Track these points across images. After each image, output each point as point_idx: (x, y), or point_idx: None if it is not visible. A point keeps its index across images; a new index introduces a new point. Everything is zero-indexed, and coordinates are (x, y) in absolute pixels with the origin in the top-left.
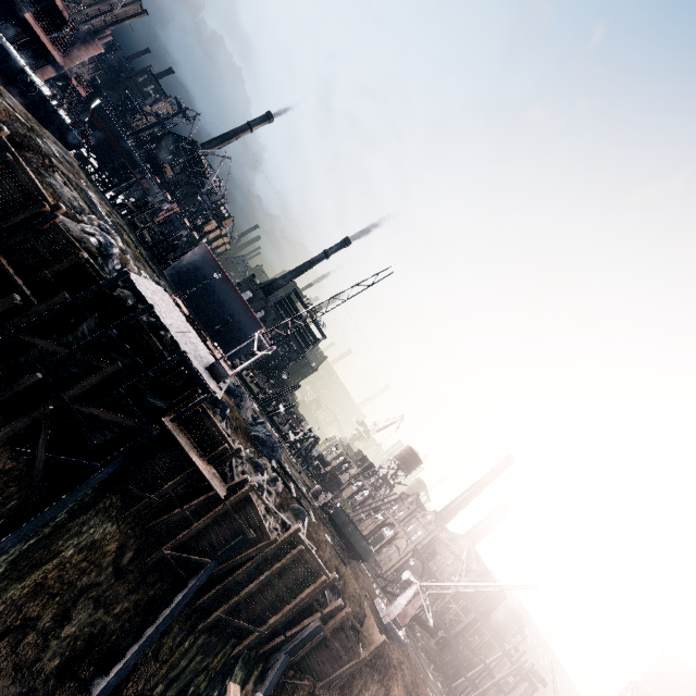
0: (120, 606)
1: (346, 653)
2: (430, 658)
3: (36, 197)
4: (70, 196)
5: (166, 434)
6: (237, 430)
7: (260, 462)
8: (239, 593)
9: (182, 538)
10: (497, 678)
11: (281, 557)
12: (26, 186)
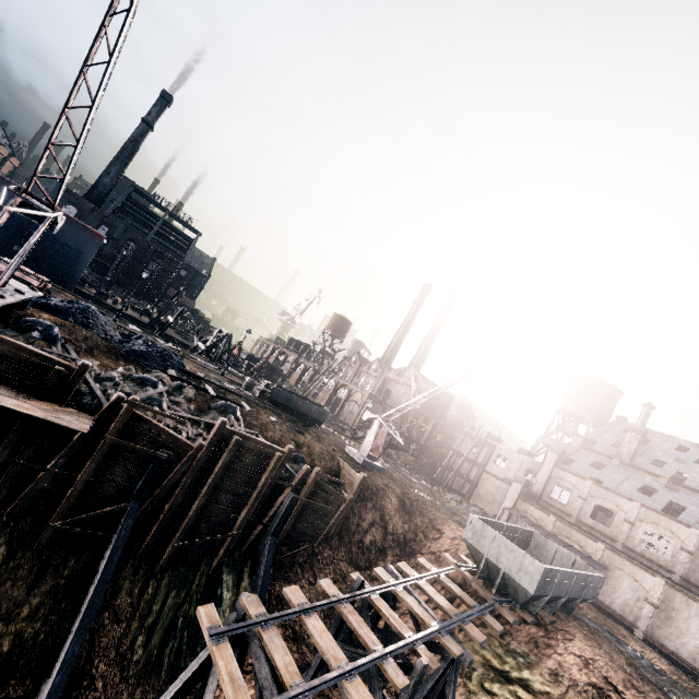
0: (26, 607)
1: (331, 505)
2: (410, 468)
3: None
4: None
5: None
6: (92, 351)
7: (146, 376)
8: (187, 515)
9: (69, 501)
10: (465, 455)
11: (218, 459)
12: None
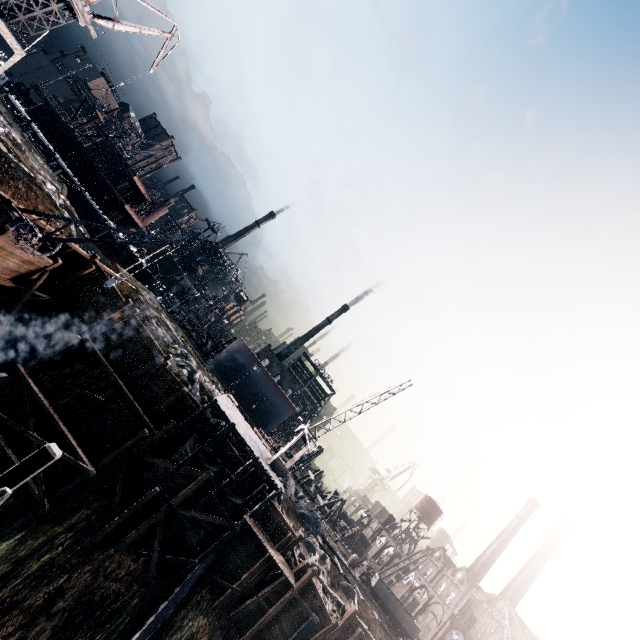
0: None
1: None
2: None
3: (155, 352)
4: (162, 334)
5: (245, 528)
6: (289, 511)
7: (311, 542)
8: None
9: (259, 626)
10: None
11: None
12: (149, 346)
